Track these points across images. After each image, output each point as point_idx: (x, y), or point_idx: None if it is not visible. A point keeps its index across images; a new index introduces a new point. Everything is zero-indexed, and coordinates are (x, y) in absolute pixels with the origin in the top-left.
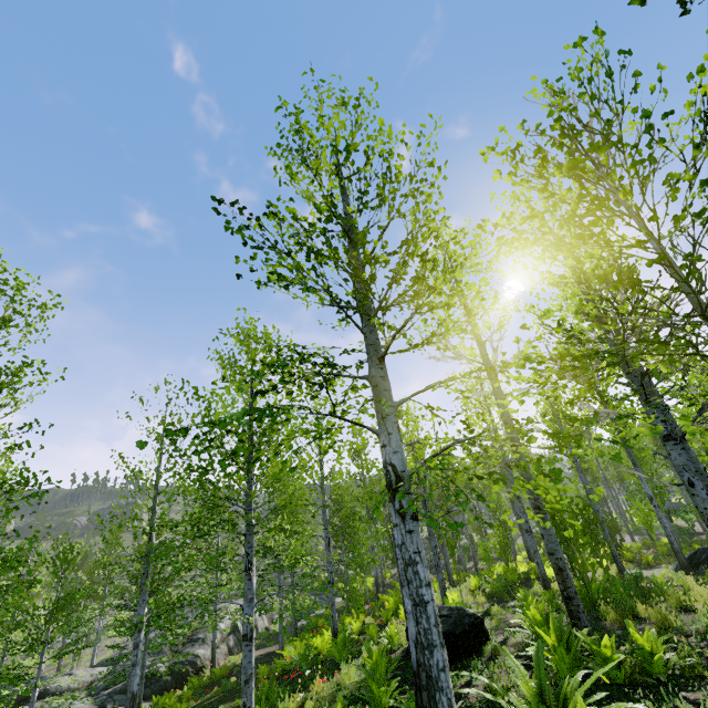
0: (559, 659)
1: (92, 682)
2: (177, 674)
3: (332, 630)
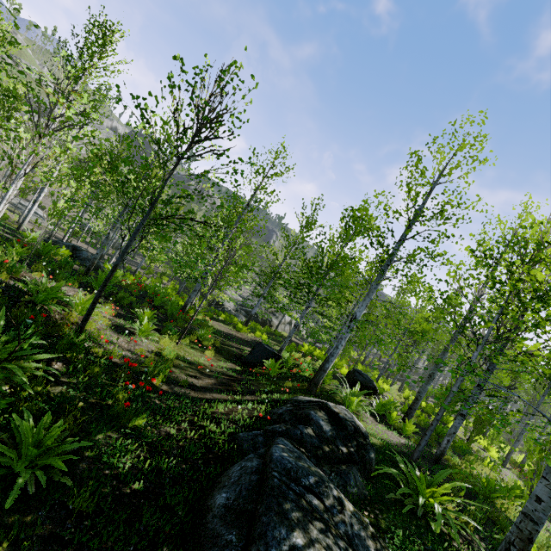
0: (378, 405)
1: (236, 299)
2: (263, 321)
3: (326, 352)
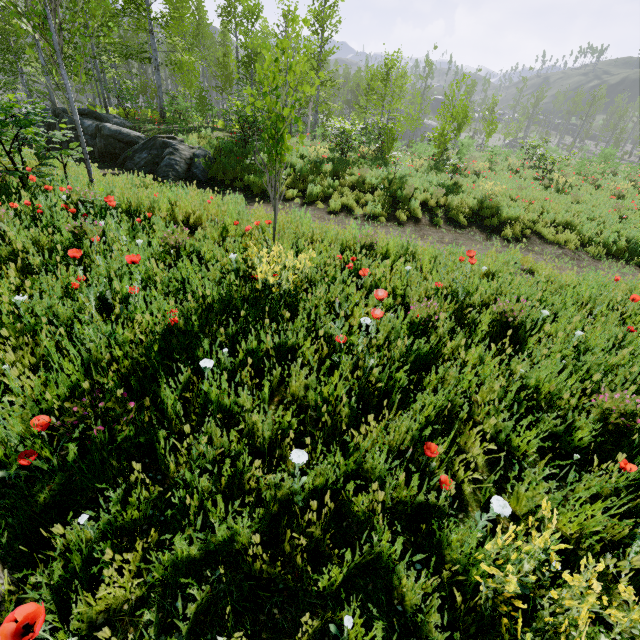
0: None
1: None
2: None
3: None
